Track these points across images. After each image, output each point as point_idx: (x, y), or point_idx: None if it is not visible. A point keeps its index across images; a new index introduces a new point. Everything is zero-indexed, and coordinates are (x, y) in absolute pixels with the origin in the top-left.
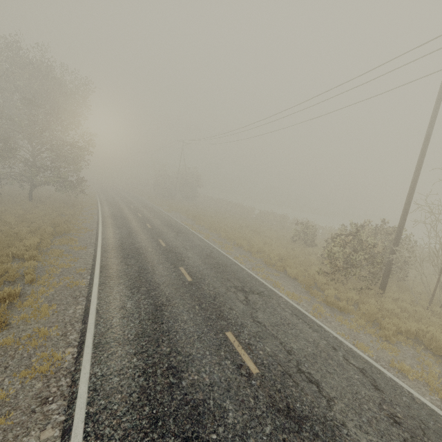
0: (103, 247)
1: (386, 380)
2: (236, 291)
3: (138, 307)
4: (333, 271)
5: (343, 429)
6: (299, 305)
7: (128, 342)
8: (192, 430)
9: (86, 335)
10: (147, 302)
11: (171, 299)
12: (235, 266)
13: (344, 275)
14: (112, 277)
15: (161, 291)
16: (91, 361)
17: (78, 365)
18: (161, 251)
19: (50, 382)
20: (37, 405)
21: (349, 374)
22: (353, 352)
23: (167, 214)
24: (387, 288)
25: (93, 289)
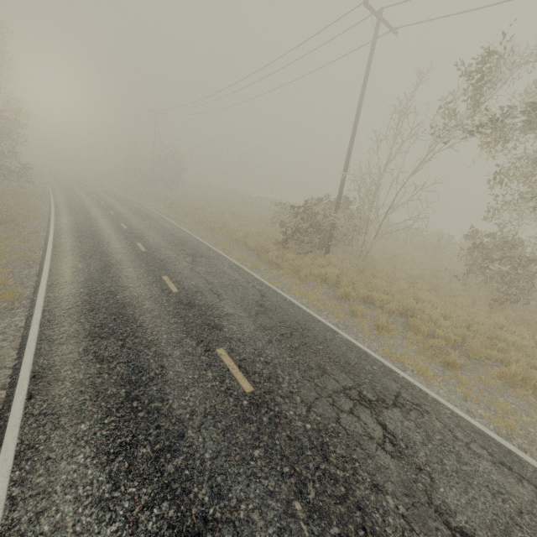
0: (57, 231)
1: (275, 293)
2: (186, 256)
3: (89, 266)
4: (287, 241)
5: (221, 308)
6: (242, 264)
7: (77, 283)
8: (117, 311)
9: (41, 282)
10: (98, 264)
11: (121, 261)
12: (197, 242)
13: (298, 244)
14: (65, 250)
15: (113, 257)
16: (46, 292)
17: (35, 295)
18: (121, 232)
19: (14, 303)
20: (6, 311)
21: (248, 291)
22: (263, 284)
23: (139, 203)
24: (335, 253)
25: (46, 258)
